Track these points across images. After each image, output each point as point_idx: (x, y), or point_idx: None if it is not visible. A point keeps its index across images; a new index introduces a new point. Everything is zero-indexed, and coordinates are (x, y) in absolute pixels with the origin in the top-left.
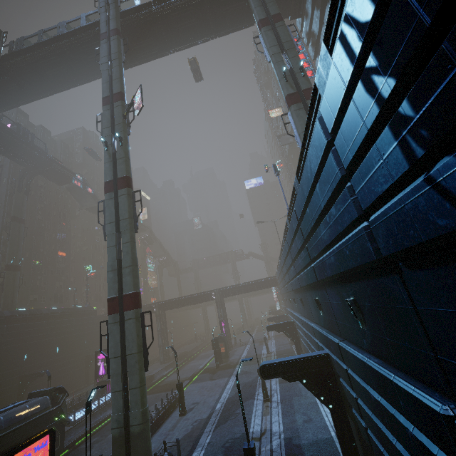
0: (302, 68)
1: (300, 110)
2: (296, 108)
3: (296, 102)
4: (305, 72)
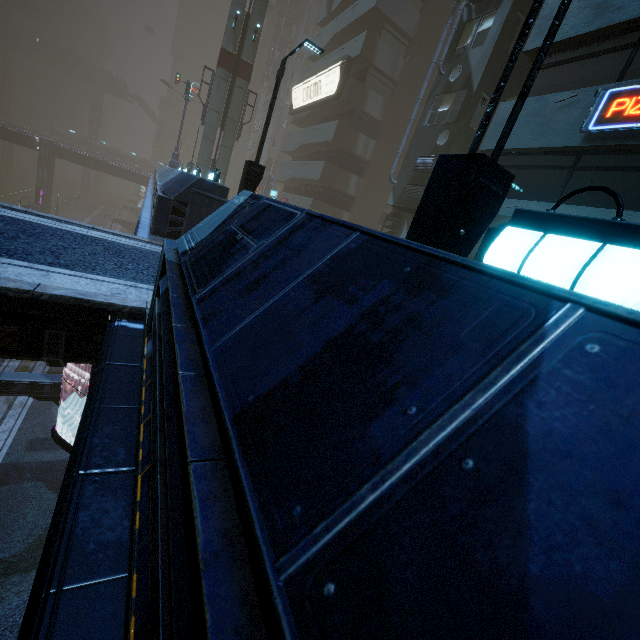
0: (257, 31)
1: (224, 82)
2: (223, 76)
3: (226, 68)
4: (258, 37)
